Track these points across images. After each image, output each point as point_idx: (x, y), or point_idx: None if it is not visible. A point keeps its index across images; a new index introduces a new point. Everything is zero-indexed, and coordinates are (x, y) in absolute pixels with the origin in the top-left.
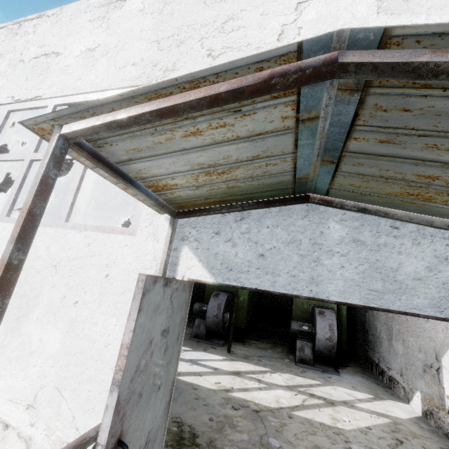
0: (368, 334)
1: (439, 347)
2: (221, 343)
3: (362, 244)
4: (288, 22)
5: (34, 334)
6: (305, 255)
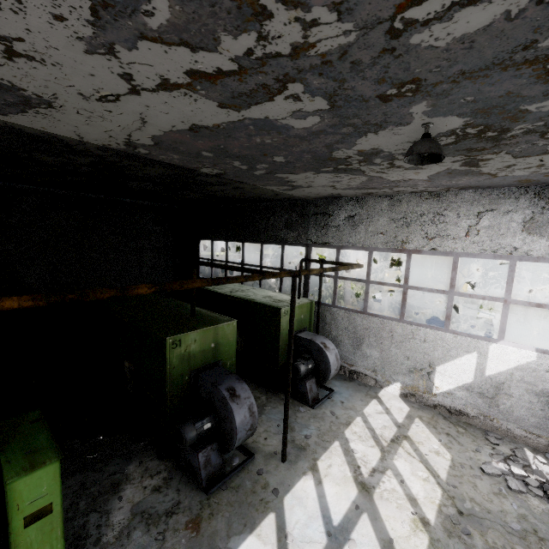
0: None
1: (436, 360)
2: (234, 450)
3: None
4: None
5: None
6: None
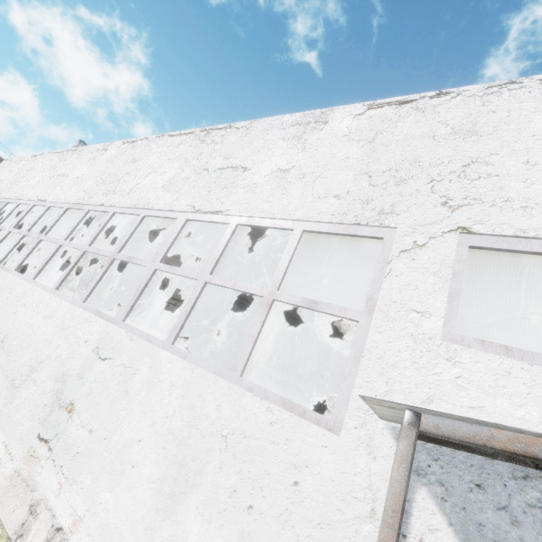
0: None
1: None
2: None
3: None
4: None
5: (190, 531)
6: None
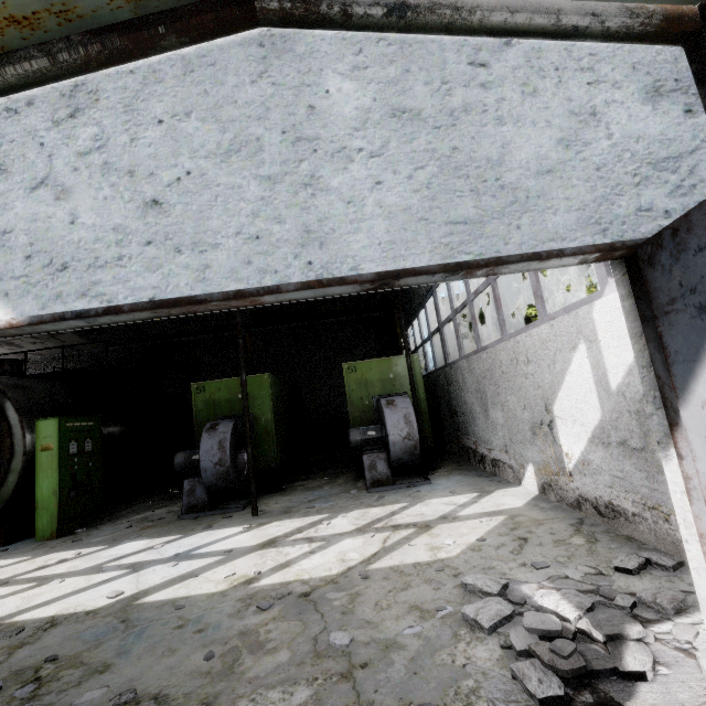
0: (458, 416)
1: (548, 393)
2: (242, 505)
3: (414, 117)
4: None
5: None
6: (278, 174)
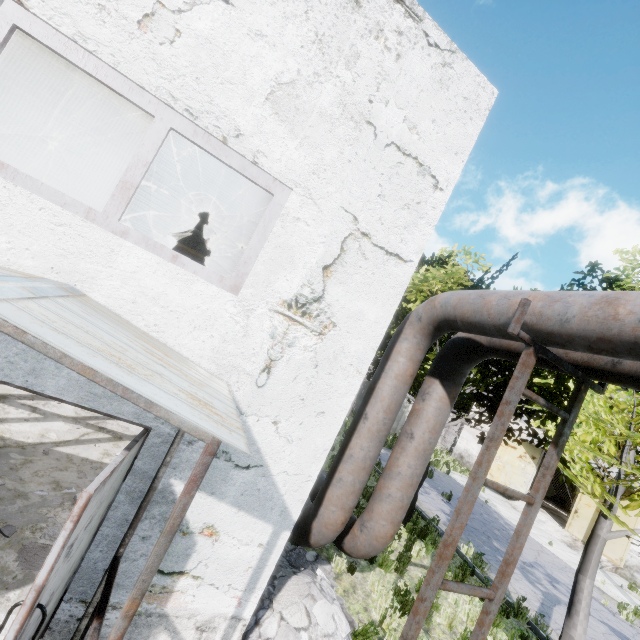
0: None
1: None
2: None
3: None
4: (169, 4)
5: None
6: None
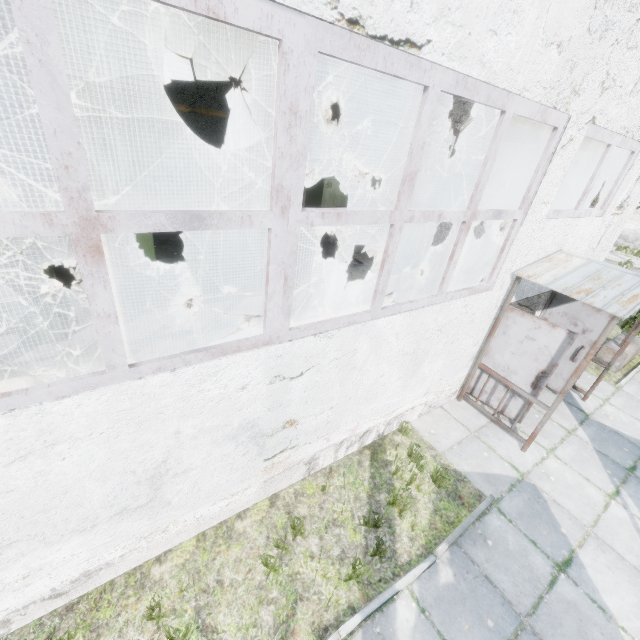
0: None
1: None
2: None
3: None
4: None
5: (426, 370)
6: None
